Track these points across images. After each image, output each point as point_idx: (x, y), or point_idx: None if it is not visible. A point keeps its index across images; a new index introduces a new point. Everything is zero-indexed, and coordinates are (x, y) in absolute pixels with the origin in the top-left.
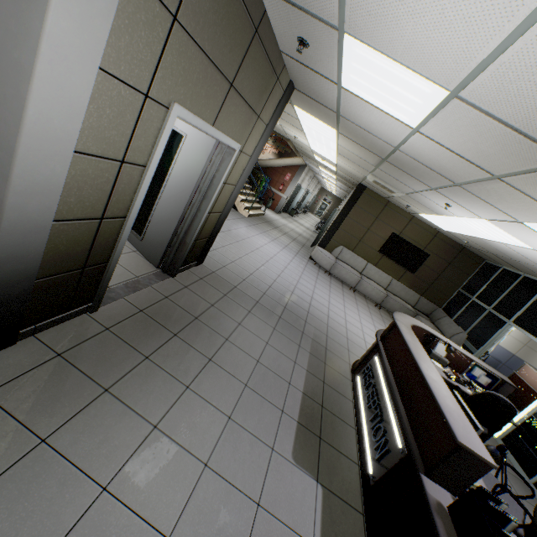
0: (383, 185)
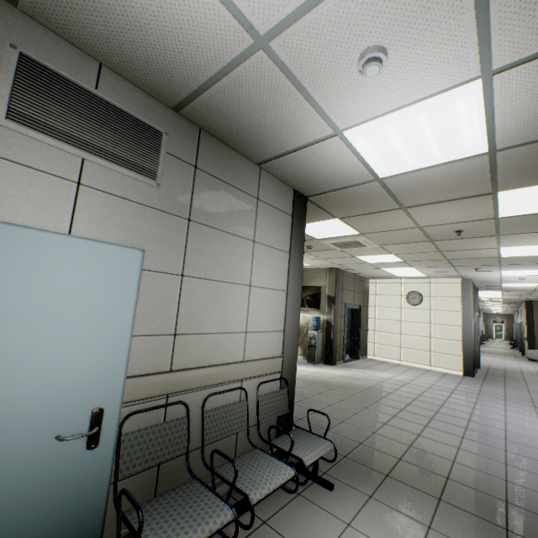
0: None
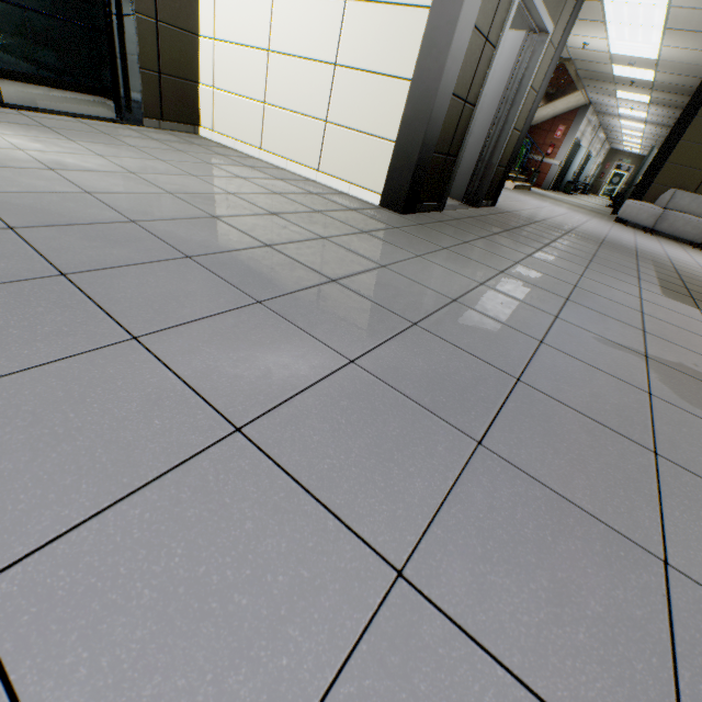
0: None
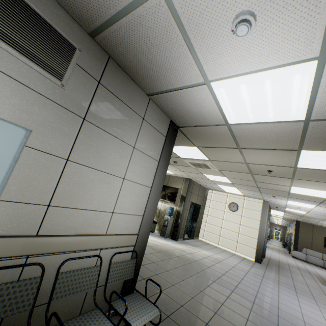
0: (305, 220)
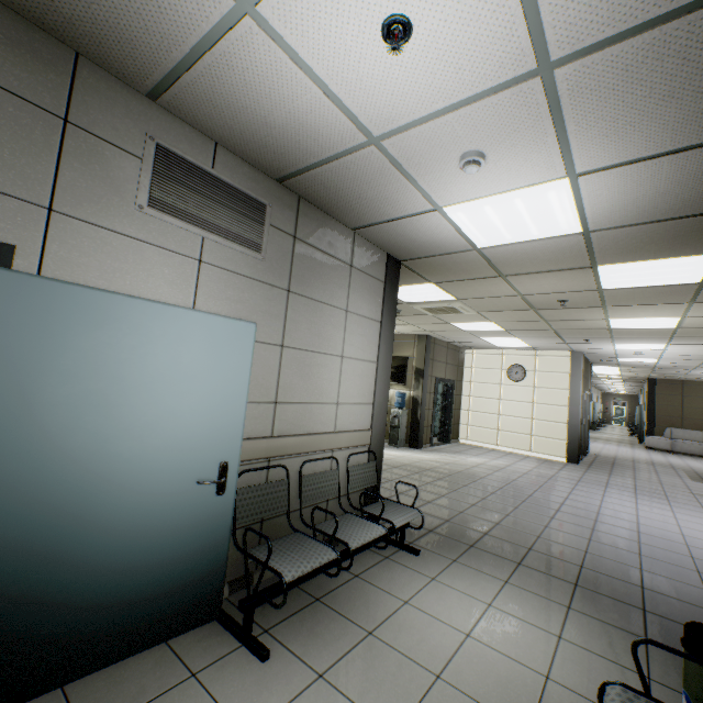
0: (664, 375)
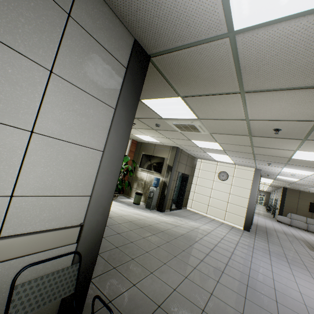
0: (294, 187)
